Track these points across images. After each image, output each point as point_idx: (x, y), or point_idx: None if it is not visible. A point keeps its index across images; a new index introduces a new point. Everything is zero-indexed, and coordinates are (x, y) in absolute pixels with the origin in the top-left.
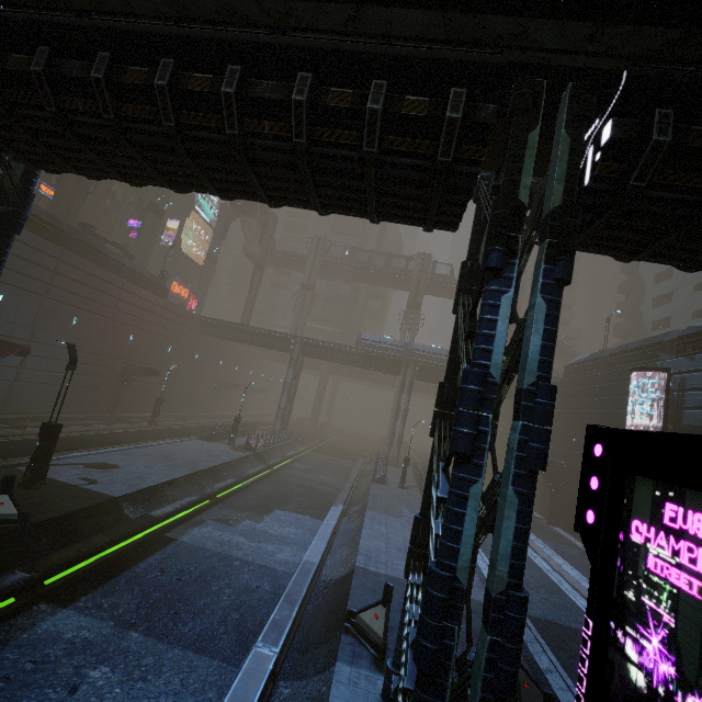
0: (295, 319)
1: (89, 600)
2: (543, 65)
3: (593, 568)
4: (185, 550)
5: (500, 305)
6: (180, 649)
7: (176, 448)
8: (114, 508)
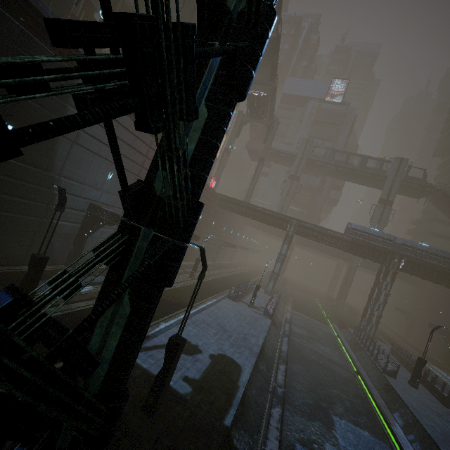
0: (281, 202)
1: None
2: None
3: None
4: None
5: None
6: None
7: (221, 312)
8: (228, 443)
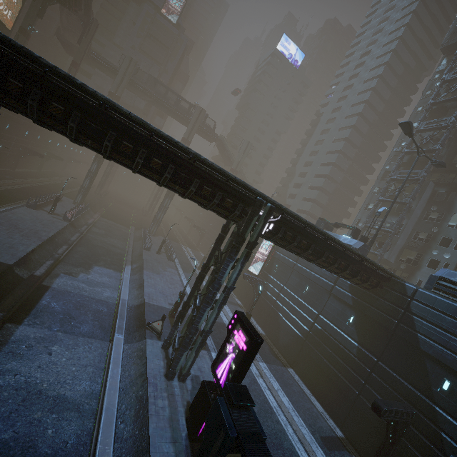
0: None
1: (29, 321)
2: (266, 199)
3: (227, 335)
4: (59, 292)
5: (230, 265)
6: (82, 337)
7: (15, 216)
8: (11, 270)
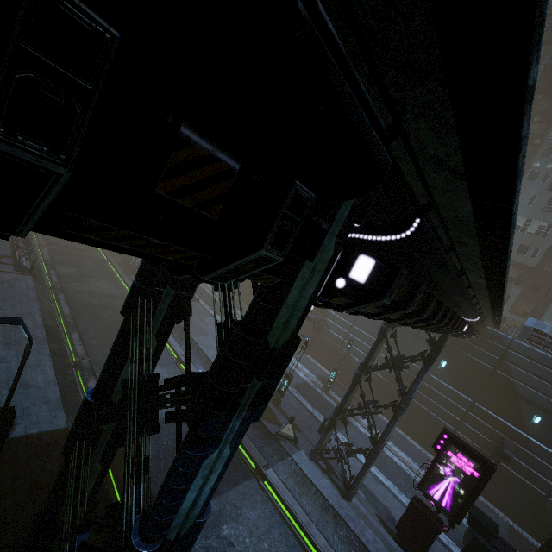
0: None
1: None
2: None
3: (437, 456)
4: None
5: (424, 377)
6: (230, 491)
7: None
8: None
